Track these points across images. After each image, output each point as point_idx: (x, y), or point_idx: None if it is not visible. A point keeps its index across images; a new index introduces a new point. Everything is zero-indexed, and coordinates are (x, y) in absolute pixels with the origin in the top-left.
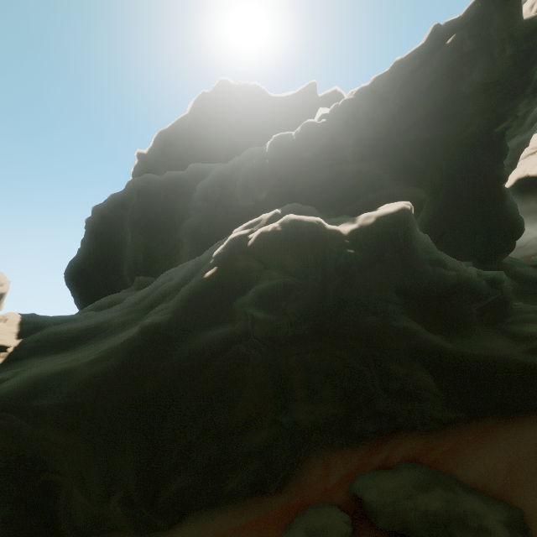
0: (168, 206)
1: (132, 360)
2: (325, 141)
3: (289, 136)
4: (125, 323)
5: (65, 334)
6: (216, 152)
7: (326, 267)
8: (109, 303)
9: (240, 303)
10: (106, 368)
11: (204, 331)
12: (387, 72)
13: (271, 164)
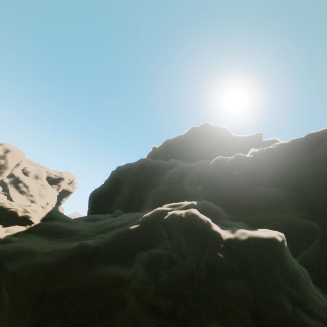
0: (150, 177)
1: (61, 264)
2: (249, 168)
3: (226, 159)
4: (83, 236)
5: (57, 228)
6: (191, 155)
7: (200, 259)
8: (95, 218)
9: (138, 256)
10: (46, 262)
11: (109, 265)
12: (302, 138)
13: (209, 172)
